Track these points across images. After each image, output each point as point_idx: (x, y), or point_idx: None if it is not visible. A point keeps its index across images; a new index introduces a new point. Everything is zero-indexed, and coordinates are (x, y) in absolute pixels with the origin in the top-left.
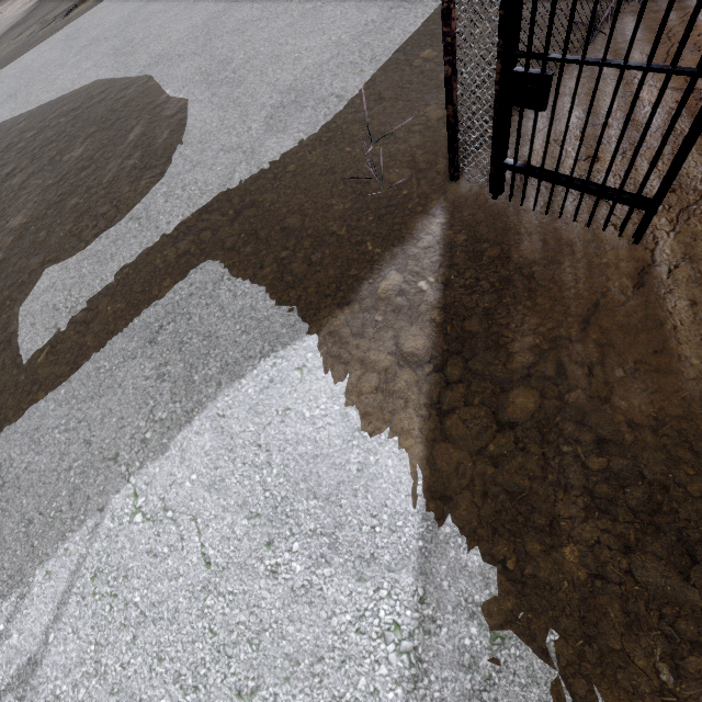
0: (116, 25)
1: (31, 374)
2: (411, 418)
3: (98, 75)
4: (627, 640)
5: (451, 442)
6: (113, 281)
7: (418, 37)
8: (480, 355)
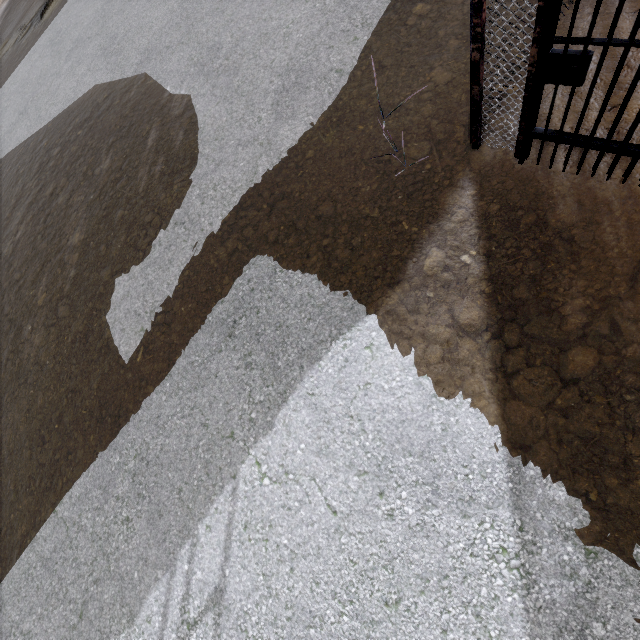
0: (94, 22)
1: (136, 372)
2: (480, 382)
3: (95, 80)
4: None
5: (521, 400)
6: (178, 284)
7: None
8: (535, 321)
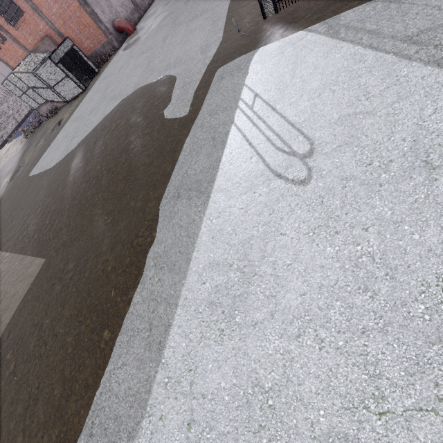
0: (98, 102)
1: (192, 111)
2: (292, 31)
3: (113, 105)
4: (341, 9)
5: (301, 26)
6: (194, 92)
7: (228, 20)
8: (296, 20)
